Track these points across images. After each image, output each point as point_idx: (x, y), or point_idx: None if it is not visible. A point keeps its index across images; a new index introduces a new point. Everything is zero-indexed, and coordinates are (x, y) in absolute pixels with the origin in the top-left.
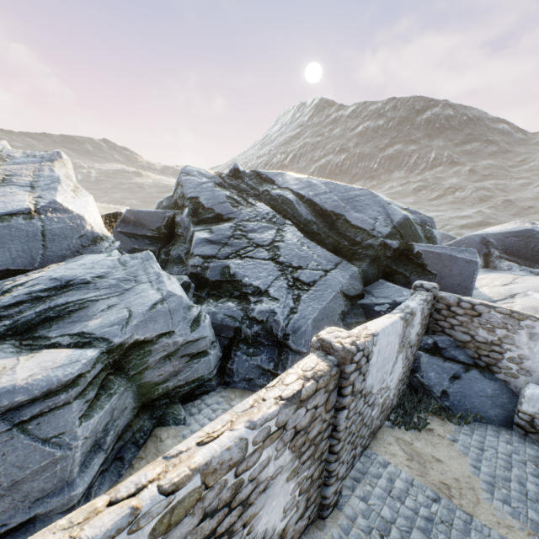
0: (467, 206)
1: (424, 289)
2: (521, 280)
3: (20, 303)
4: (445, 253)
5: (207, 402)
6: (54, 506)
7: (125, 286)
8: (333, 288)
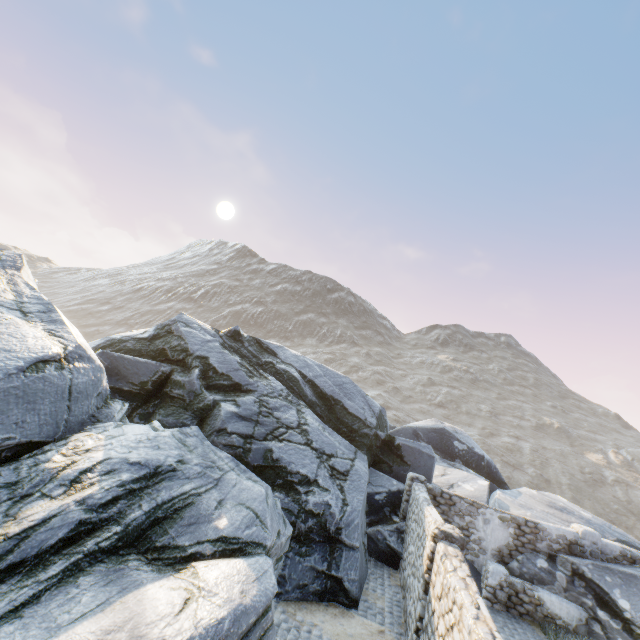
0: (369, 387)
1: (419, 481)
2: (449, 471)
3: (116, 499)
4: (416, 447)
5: (275, 622)
6: None
7: (213, 475)
8: (364, 478)
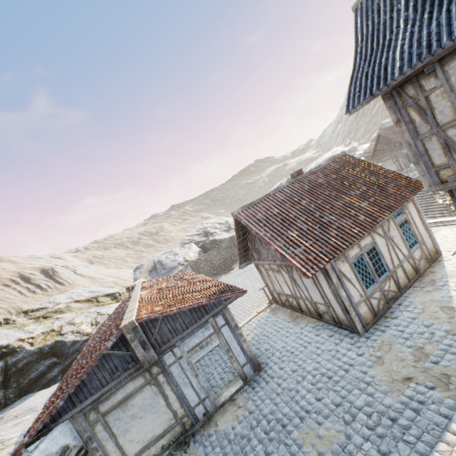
0: None
1: None
2: None
3: None
4: None
5: None
6: None
7: None
8: None
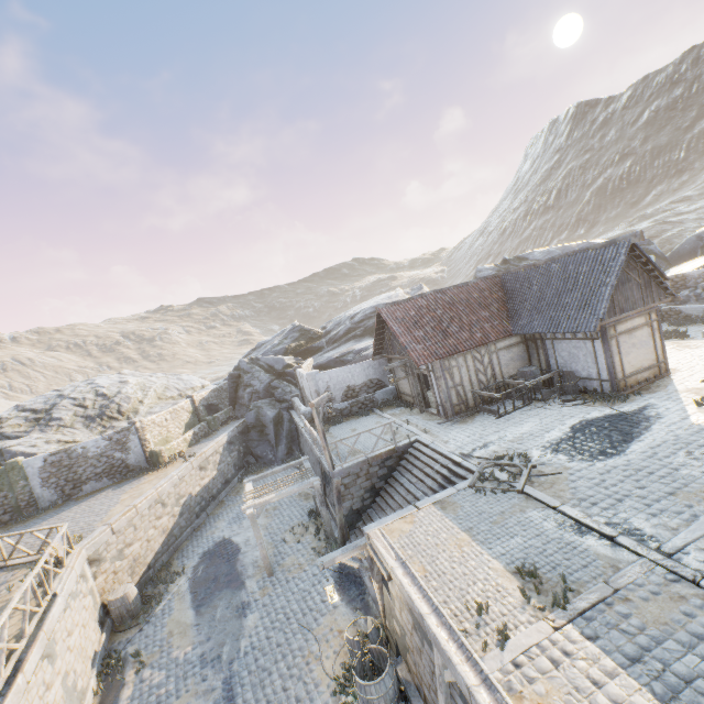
0: None
1: None
2: (701, 259)
3: None
4: None
5: None
6: None
7: None
8: None
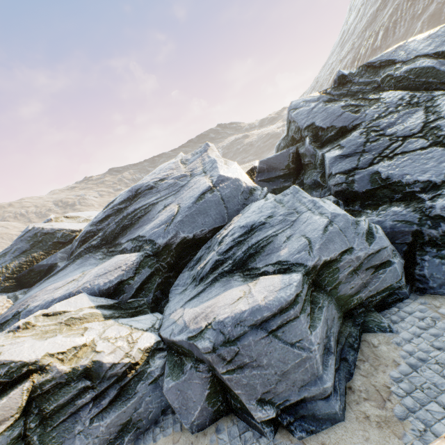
0: None
1: None
2: None
3: (231, 248)
4: None
5: (406, 310)
6: (314, 393)
7: (290, 219)
8: None
